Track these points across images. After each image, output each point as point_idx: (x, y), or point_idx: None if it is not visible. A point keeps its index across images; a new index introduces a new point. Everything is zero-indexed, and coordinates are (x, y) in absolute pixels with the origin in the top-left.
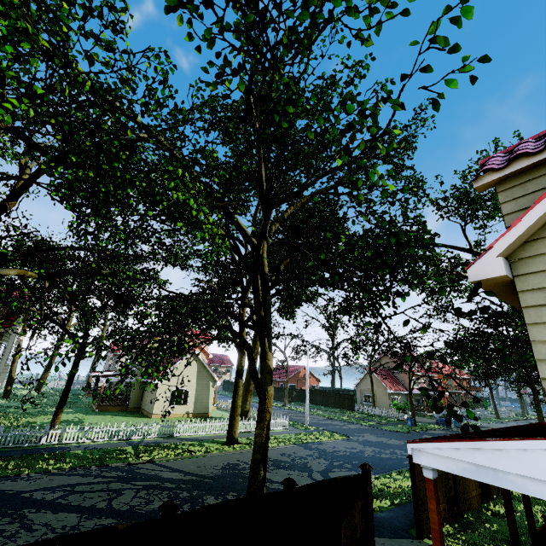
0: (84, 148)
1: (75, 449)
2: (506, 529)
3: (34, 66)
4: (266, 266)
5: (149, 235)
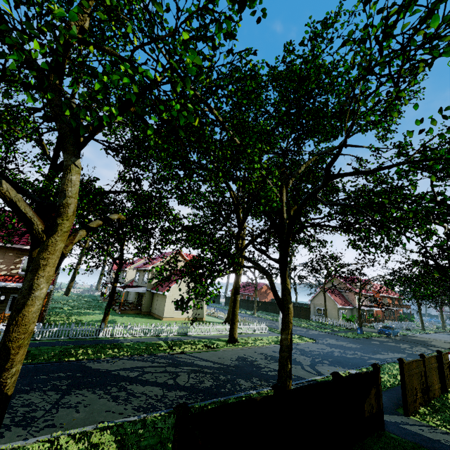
0: (183, 126)
1: (125, 341)
2: None
3: (114, 49)
4: (285, 213)
5: (215, 191)
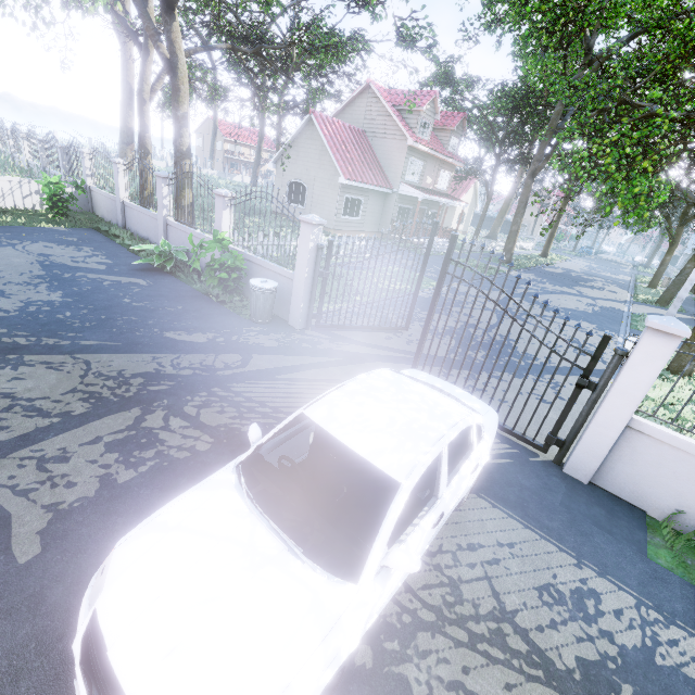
0: None
1: None
2: None
3: None
4: None
5: None
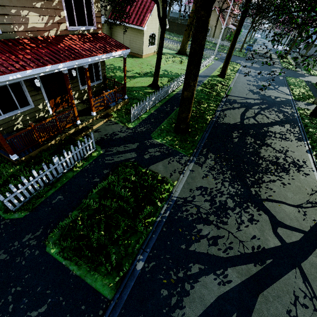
0: None
1: None
2: None
3: None
4: None
5: None
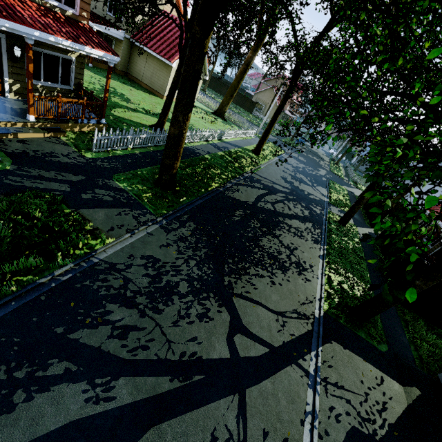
0: None
1: (201, 152)
2: None
3: None
4: None
5: None
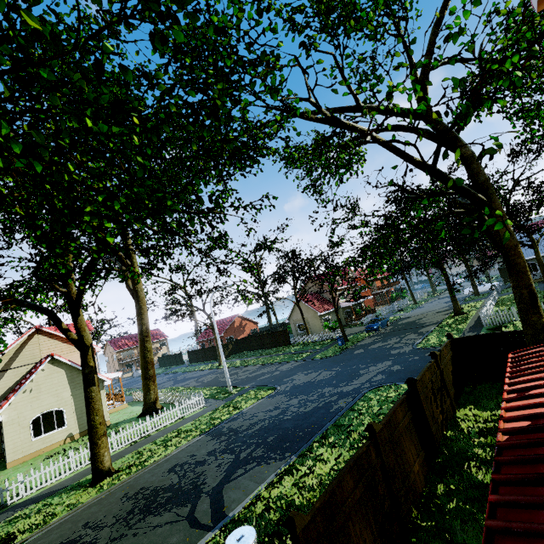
0: None
1: None
2: (478, 541)
3: None
4: None
5: None
